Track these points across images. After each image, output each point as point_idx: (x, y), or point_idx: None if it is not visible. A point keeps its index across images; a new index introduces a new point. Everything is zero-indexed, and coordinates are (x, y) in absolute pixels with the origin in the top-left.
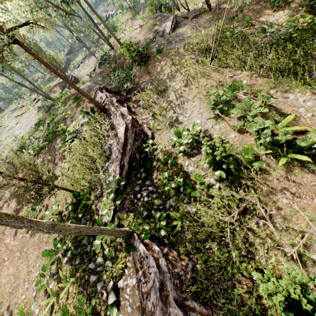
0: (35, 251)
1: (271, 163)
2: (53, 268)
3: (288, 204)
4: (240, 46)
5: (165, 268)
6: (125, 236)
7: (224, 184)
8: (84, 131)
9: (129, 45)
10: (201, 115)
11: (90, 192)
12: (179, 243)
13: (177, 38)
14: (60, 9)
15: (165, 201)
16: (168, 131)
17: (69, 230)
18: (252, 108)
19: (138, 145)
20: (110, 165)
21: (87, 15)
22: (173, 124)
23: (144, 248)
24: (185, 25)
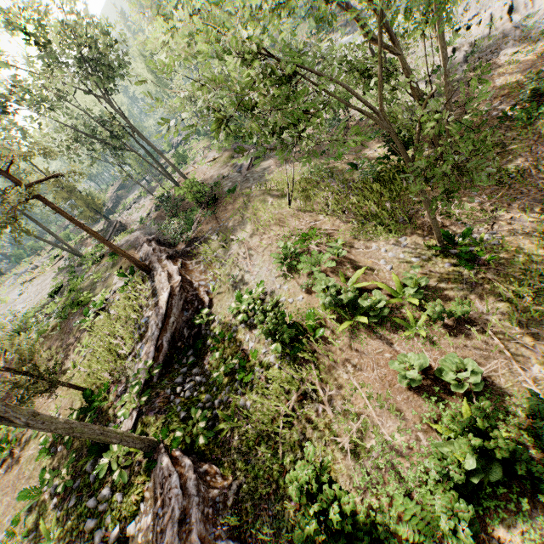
0: (8, 496)
1: (336, 329)
2: (31, 520)
3: (349, 379)
4: (326, 186)
5: (193, 489)
6: (145, 447)
7: (285, 362)
8: (115, 300)
9: (192, 185)
10: (270, 272)
11: (109, 390)
12: (226, 456)
13: (257, 175)
14: (107, 144)
15: (215, 395)
16: (230, 295)
17: (56, 423)
18: (322, 262)
19: (187, 317)
20: (143, 346)
21: (143, 149)
22: (237, 285)
23: (169, 463)
24: (269, 158)
